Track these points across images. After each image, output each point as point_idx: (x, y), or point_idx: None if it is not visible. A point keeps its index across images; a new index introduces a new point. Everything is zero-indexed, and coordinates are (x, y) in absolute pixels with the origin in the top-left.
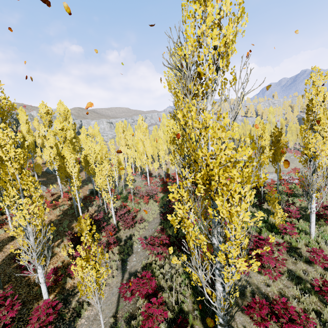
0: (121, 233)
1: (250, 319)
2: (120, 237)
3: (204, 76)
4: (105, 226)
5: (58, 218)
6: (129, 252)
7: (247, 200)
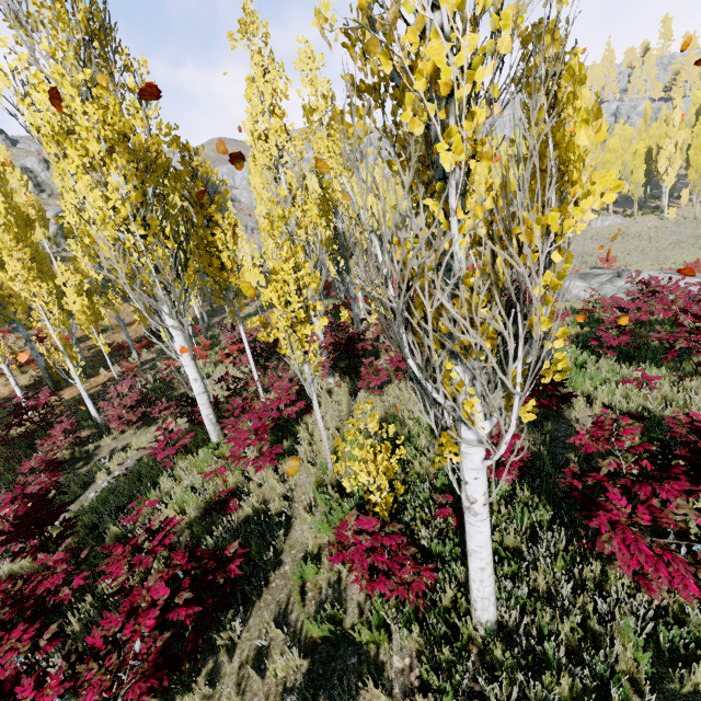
0: (103, 442)
1: None
2: (99, 450)
3: None
4: (55, 424)
5: (13, 393)
6: (67, 498)
7: None
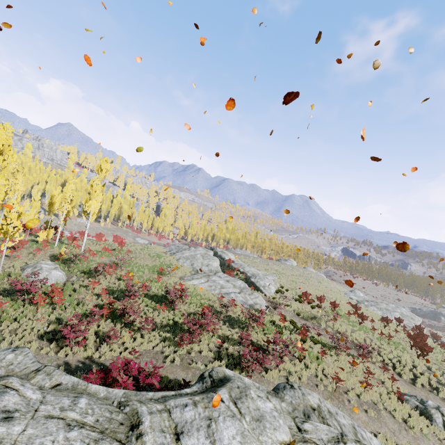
0: None
1: None
2: None
3: None
4: None
5: None
6: None
7: None
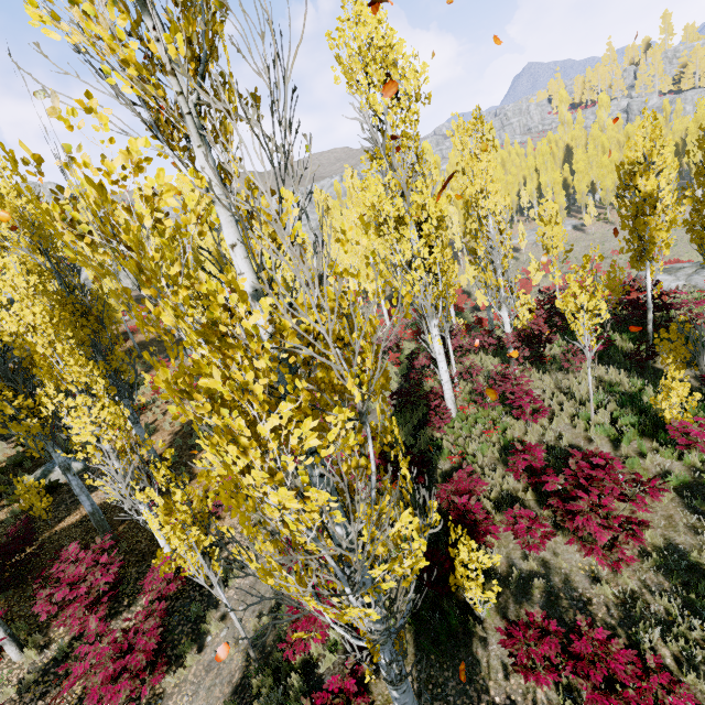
0: None
1: (510, 658)
2: None
3: (197, 43)
4: None
5: None
6: None
7: (310, 443)
